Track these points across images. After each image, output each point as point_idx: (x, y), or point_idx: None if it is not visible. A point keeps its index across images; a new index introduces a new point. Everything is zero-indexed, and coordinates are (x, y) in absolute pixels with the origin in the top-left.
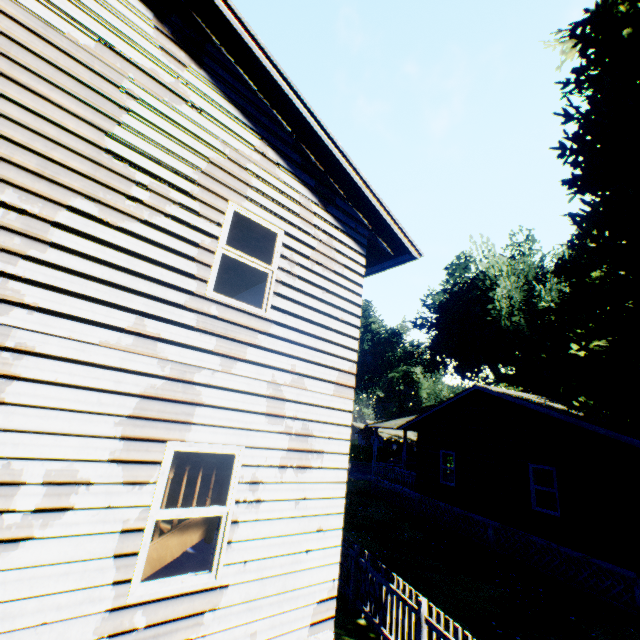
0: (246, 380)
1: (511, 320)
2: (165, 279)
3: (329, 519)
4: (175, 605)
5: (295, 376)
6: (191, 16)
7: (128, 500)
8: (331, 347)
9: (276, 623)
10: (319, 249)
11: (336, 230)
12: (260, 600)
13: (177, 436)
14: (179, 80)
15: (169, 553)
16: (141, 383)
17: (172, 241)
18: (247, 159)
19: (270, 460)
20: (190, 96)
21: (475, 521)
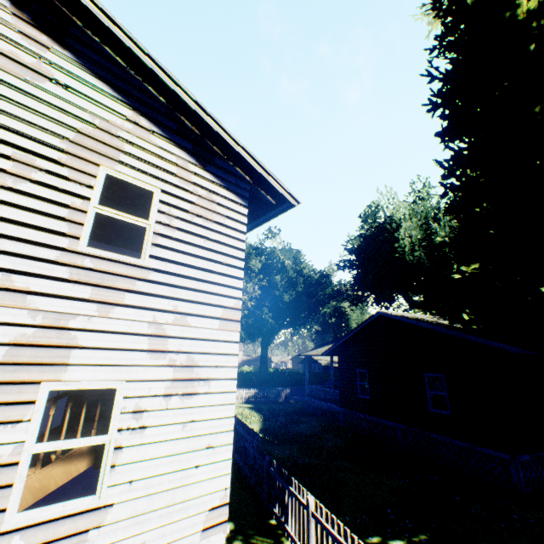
0: (126, 322)
1: (414, 255)
2: (33, 238)
3: (219, 437)
4: (56, 527)
5: (178, 315)
6: (53, 3)
7: (0, 438)
8: (215, 288)
9: (166, 532)
10: (199, 203)
11: (216, 186)
12: (148, 514)
13: (52, 377)
14: (42, 60)
15: (53, 481)
16: (10, 333)
17: (40, 204)
18: (119, 128)
19: (154, 390)
20: (54, 74)
21: (387, 426)
